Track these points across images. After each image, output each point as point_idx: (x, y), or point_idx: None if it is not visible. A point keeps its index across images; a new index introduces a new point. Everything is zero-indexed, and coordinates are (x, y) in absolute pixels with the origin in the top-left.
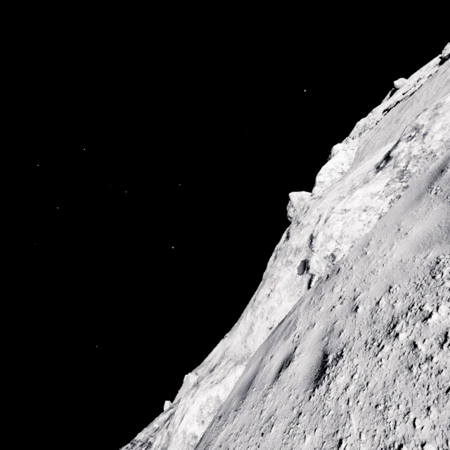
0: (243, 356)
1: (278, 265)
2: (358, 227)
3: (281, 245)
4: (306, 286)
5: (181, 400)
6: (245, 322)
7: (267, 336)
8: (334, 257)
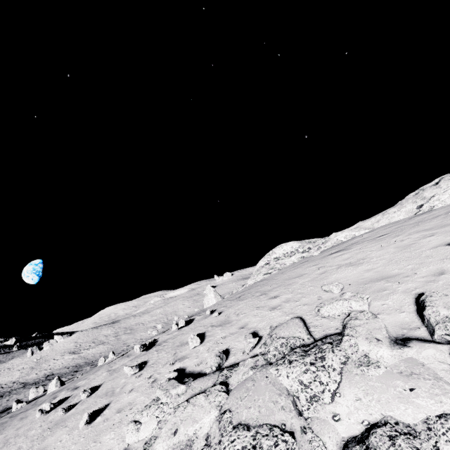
0: (370, 228)
1: (409, 201)
2: None
3: (427, 187)
4: (414, 214)
5: (333, 234)
6: (375, 218)
7: (385, 224)
8: (433, 207)
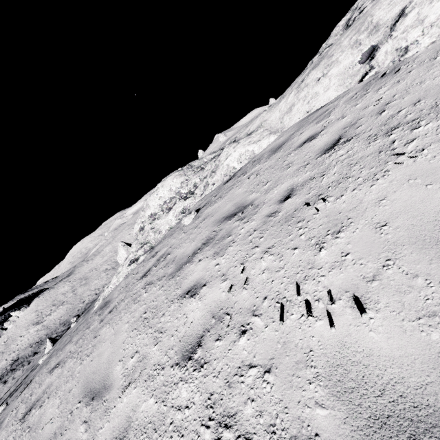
0: (278, 129)
1: (343, 43)
2: None
3: (365, 1)
4: (359, 79)
5: (225, 149)
6: (286, 101)
7: (302, 118)
8: (406, 52)
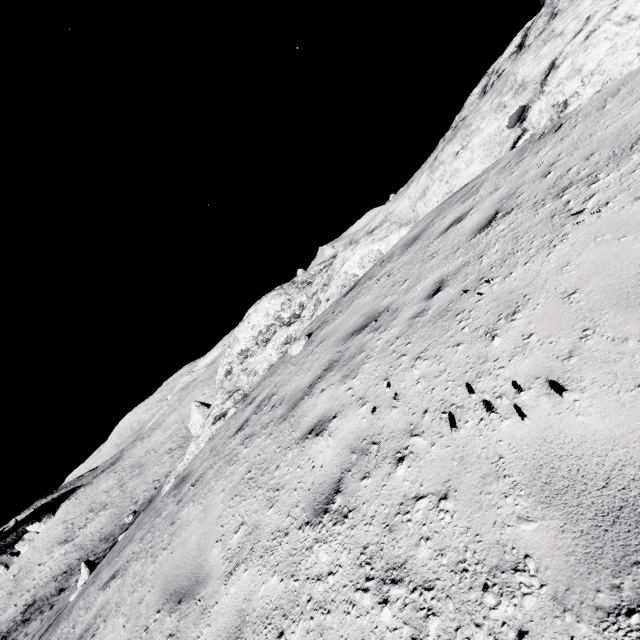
0: (410, 219)
1: (483, 109)
2: (627, 58)
3: (503, 63)
4: (510, 146)
5: (340, 254)
6: (417, 186)
7: (442, 201)
8: (565, 107)
